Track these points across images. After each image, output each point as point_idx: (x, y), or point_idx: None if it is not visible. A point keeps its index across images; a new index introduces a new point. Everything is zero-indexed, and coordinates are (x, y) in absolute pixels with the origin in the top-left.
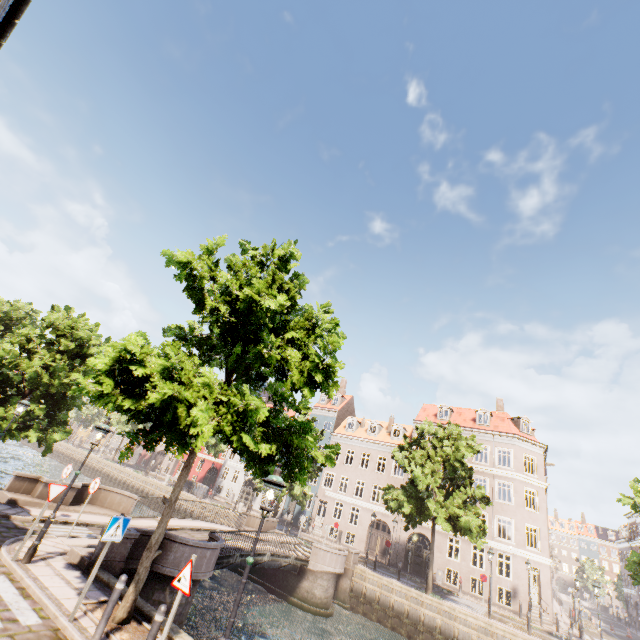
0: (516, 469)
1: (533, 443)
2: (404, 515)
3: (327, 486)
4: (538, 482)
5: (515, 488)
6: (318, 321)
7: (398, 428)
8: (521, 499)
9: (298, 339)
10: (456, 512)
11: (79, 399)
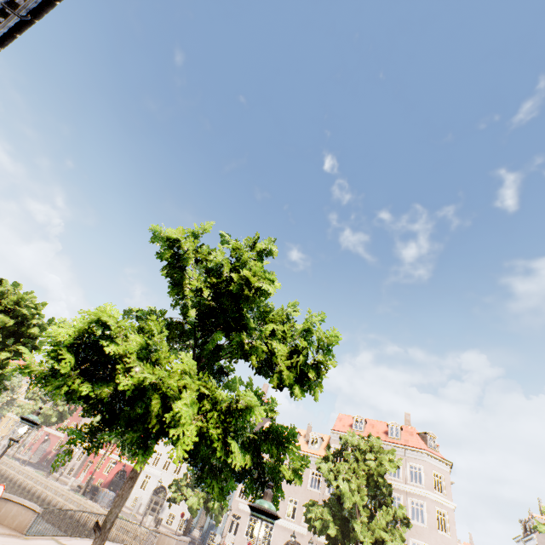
0: (427, 487)
1: (440, 460)
2: (327, 537)
3: (241, 497)
4: (447, 502)
5: (427, 508)
6: (289, 317)
7: (316, 437)
8: (433, 520)
9: (283, 331)
10: (382, 536)
11: (1, 383)
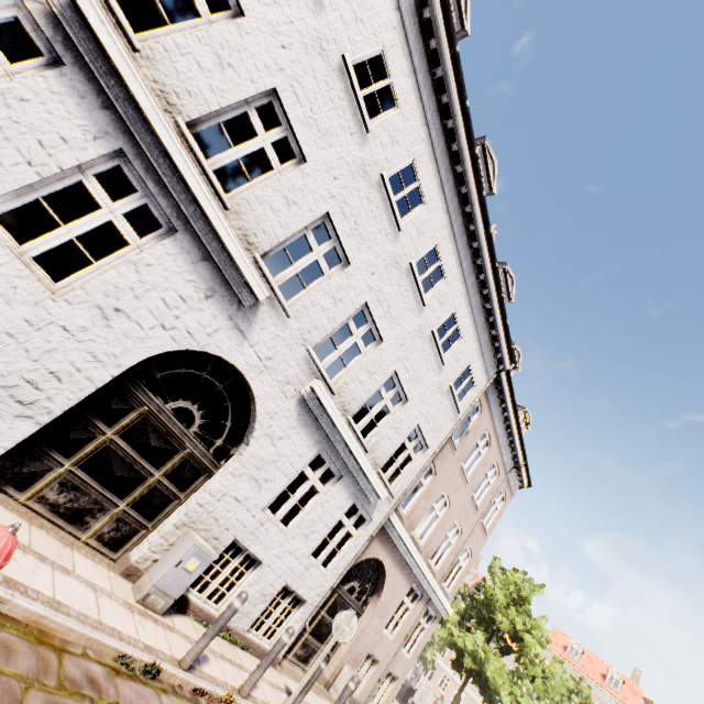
0: None
1: None
2: None
3: (437, 651)
4: None
5: None
6: (542, 633)
7: None
8: None
9: (541, 660)
10: None
11: None
